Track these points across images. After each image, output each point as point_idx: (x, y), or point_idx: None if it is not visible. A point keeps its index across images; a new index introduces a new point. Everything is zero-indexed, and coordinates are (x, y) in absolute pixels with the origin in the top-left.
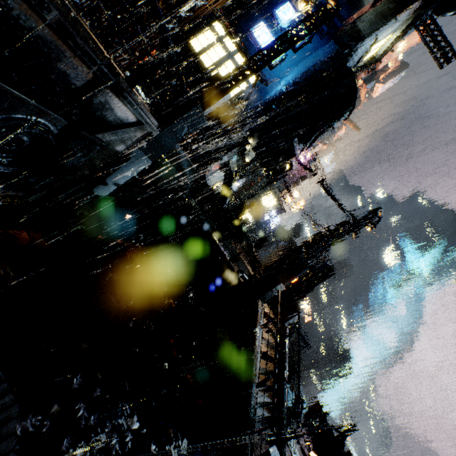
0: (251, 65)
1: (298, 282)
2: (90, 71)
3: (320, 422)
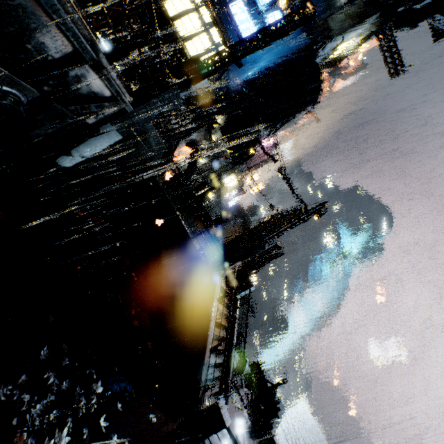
0: (230, 54)
1: (252, 260)
2: (70, 44)
3: (258, 377)
